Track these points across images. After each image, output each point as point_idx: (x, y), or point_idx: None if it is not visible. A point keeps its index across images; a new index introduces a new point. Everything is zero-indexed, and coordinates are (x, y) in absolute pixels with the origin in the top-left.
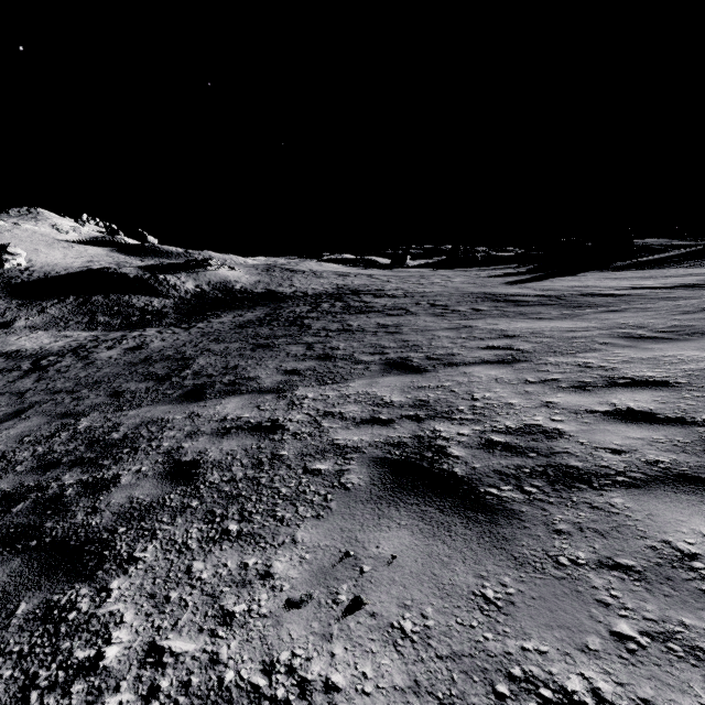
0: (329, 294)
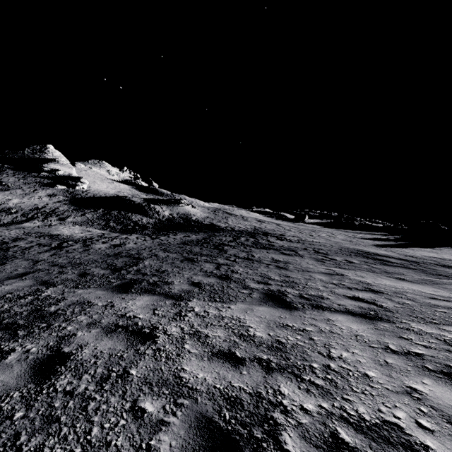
0: (248, 232)
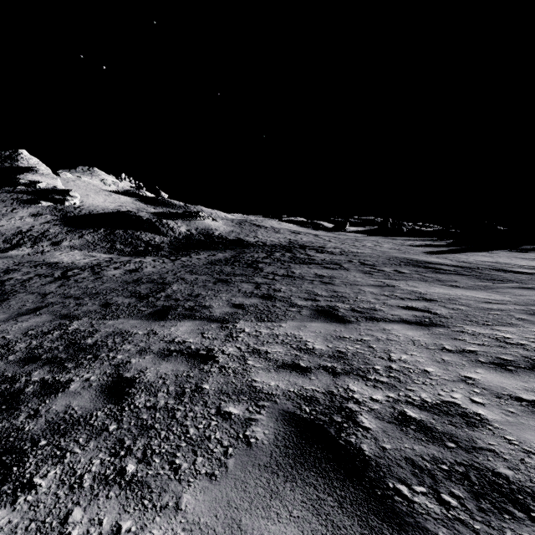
0: (282, 246)
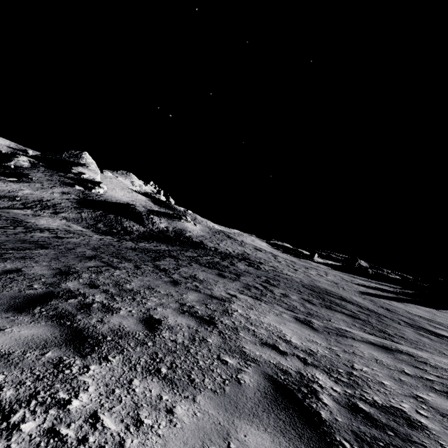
0: (227, 254)
